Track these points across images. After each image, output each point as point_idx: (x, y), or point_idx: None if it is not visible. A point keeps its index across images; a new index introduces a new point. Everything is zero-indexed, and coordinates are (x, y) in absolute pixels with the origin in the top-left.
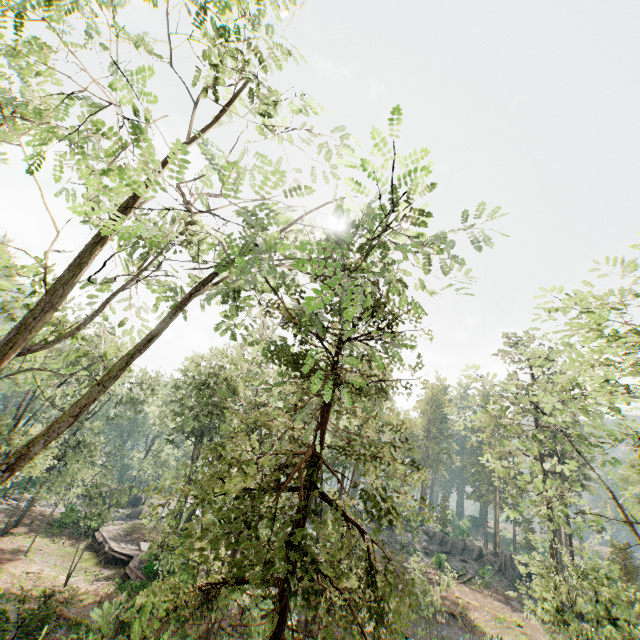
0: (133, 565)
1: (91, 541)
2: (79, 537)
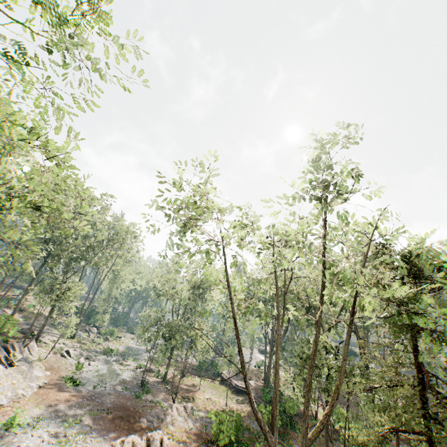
0: (253, 395)
1: (221, 379)
2: (212, 376)
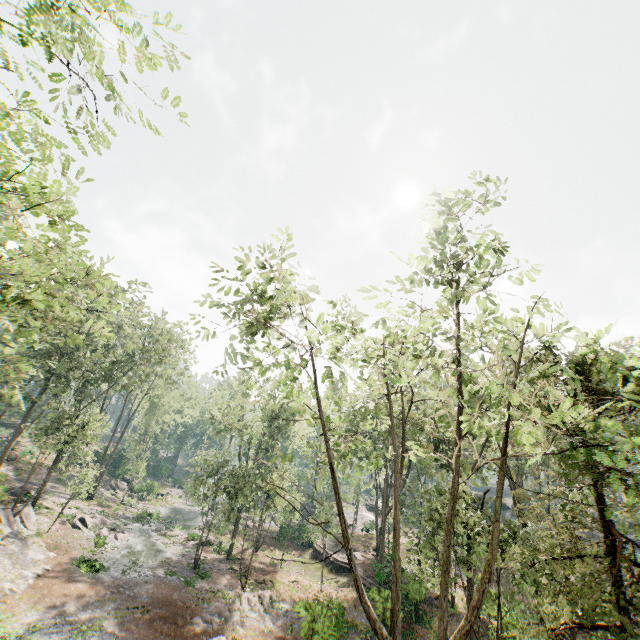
0: (361, 573)
1: (313, 552)
2: (300, 548)
